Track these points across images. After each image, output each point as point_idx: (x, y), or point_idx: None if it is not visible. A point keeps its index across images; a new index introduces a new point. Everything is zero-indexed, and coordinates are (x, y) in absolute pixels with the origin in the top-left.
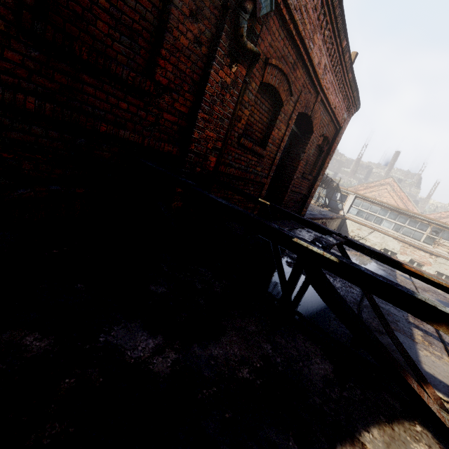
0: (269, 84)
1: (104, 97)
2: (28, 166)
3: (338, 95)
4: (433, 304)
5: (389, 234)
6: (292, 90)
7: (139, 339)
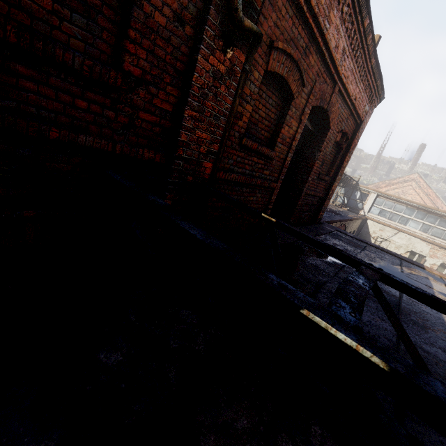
0: (276, 73)
1: (53, 94)
2: None
3: (359, 84)
4: None
5: (416, 235)
6: (305, 79)
7: None
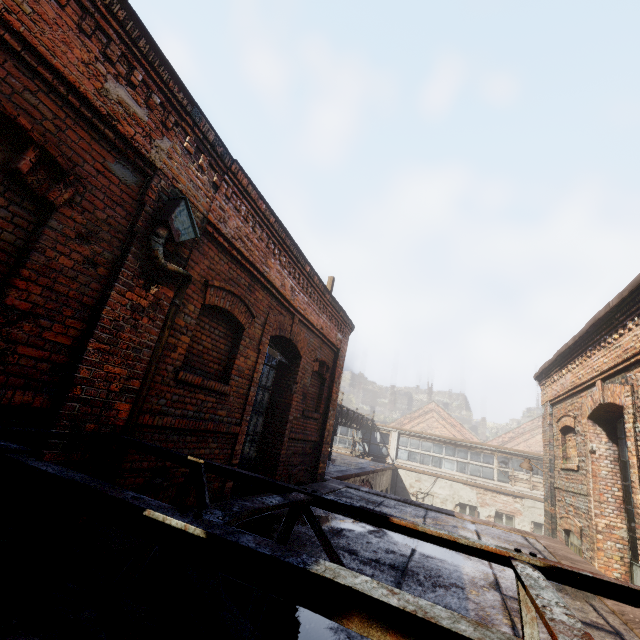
0: (217, 306)
1: None
2: None
3: (321, 315)
4: (333, 576)
5: (455, 479)
6: (253, 311)
7: None
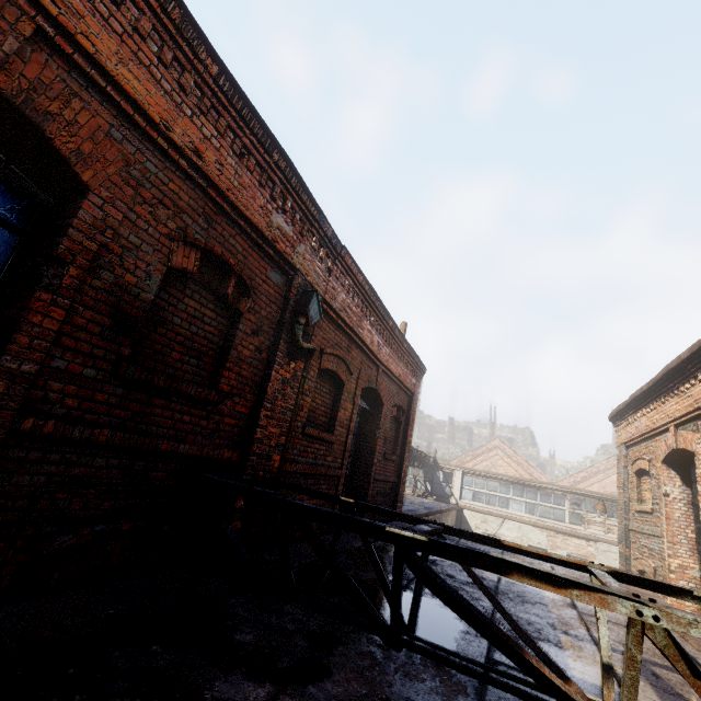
0: (327, 369)
1: (170, 415)
2: (77, 505)
3: (399, 363)
4: (502, 557)
5: (524, 521)
6: (351, 369)
7: (247, 690)
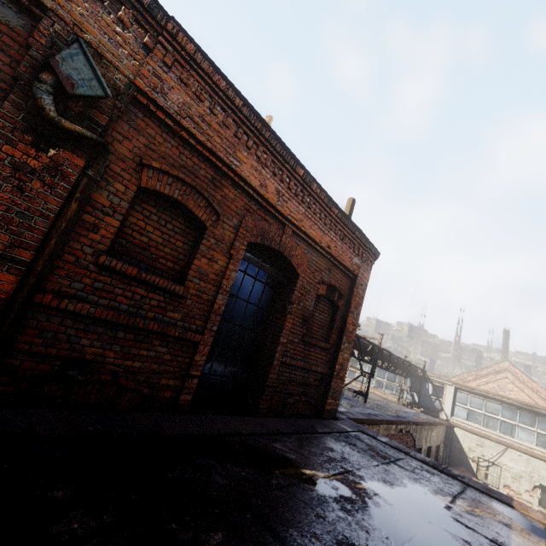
0: (162, 193)
1: None
2: None
3: (327, 232)
4: None
5: (534, 454)
6: (217, 208)
7: None
